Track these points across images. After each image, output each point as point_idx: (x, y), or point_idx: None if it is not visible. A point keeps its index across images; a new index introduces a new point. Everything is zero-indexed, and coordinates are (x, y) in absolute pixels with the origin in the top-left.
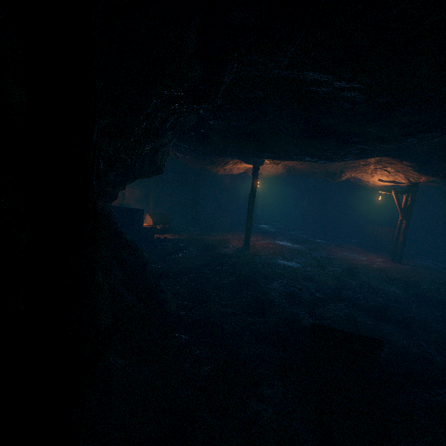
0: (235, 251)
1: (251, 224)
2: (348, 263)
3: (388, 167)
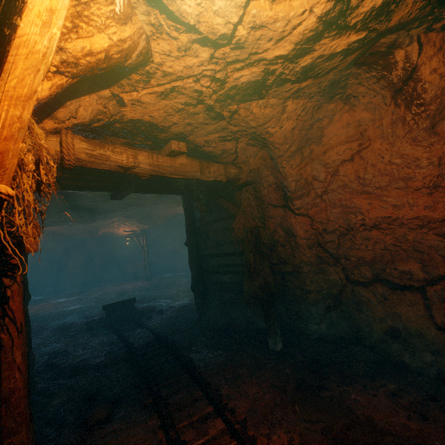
0: None
1: None
2: (120, 291)
3: (126, 222)
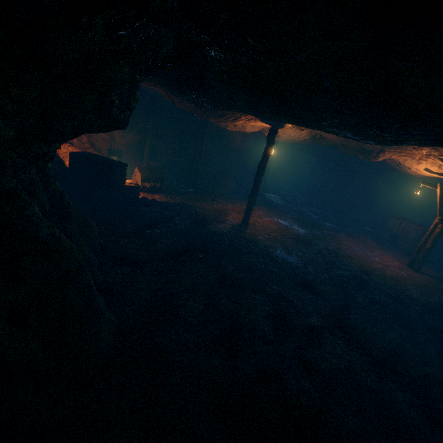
0: (229, 229)
1: (254, 199)
2: (359, 264)
3: None
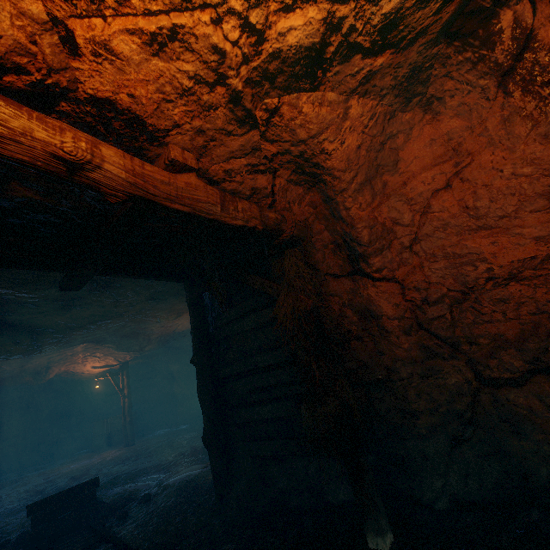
0: None
1: None
2: (77, 471)
3: (97, 352)
